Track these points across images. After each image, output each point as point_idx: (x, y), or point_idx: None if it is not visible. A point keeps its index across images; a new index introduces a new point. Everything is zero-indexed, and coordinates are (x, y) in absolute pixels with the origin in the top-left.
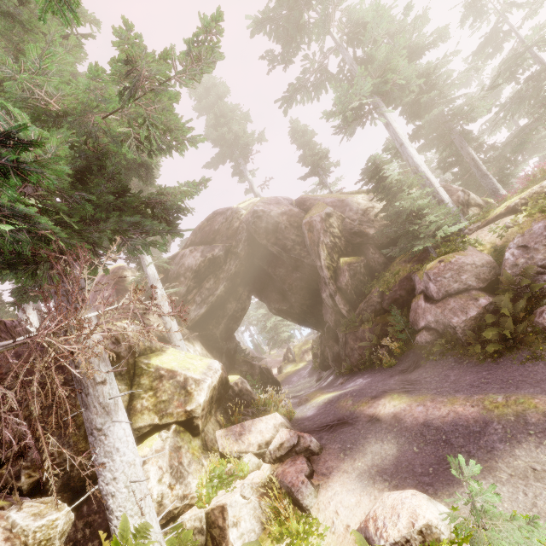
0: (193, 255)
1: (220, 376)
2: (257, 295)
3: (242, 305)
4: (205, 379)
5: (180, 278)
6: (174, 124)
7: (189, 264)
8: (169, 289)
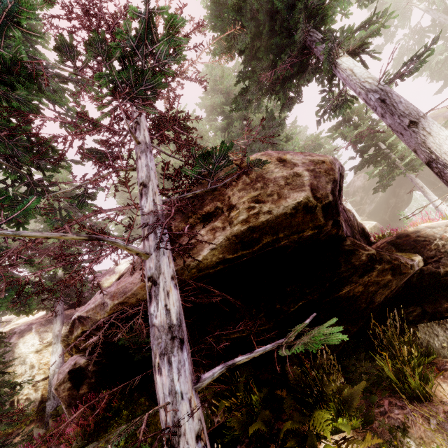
0: (359, 180)
1: (376, 226)
2: (418, 190)
3: (401, 199)
4: (366, 225)
5: (355, 193)
6: (332, 149)
7: (358, 185)
8: (349, 200)
